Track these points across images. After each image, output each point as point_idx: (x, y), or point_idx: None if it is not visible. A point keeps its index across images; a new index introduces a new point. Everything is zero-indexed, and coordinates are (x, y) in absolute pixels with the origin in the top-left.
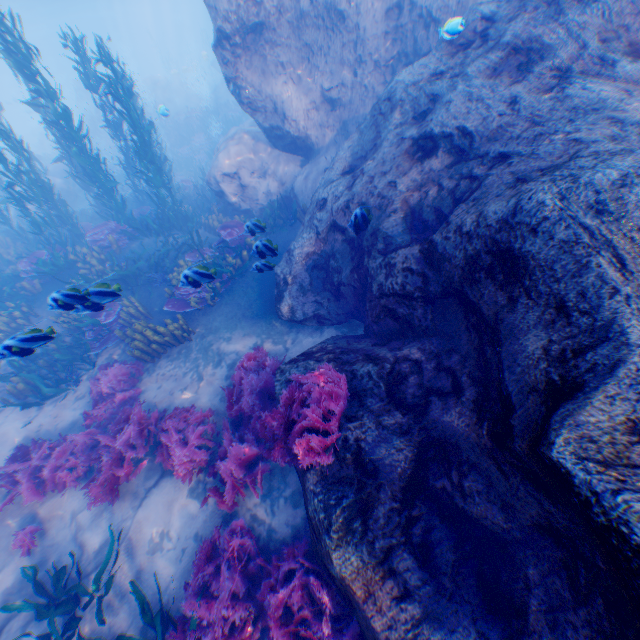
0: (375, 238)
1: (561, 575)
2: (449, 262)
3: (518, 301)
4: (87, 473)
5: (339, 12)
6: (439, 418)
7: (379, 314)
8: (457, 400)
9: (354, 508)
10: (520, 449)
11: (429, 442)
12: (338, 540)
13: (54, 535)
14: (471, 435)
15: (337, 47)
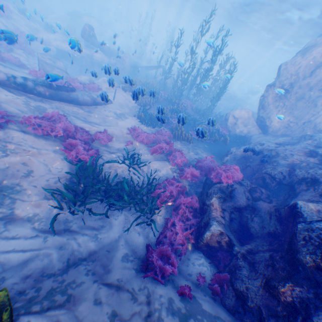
0: (274, 161)
1: (266, 242)
2: (295, 176)
3: (309, 189)
4: (147, 145)
5: (316, 105)
6: (259, 202)
7: (258, 177)
8: (268, 203)
9: (223, 197)
10: (282, 209)
11: (250, 206)
12: (216, 196)
13: (134, 148)
14: (267, 208)
15: (305, 113)
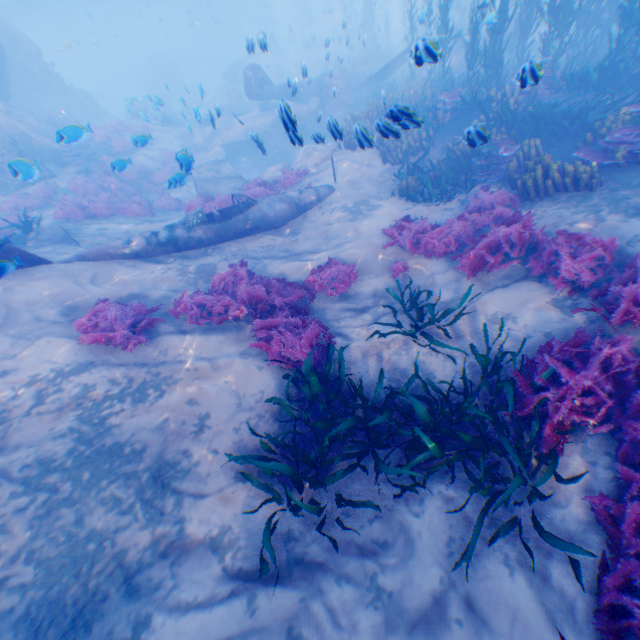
0: None
1: None
2: None
3: None
4: (446, 253)
5: None
6: None
7: None
8: None
9: None
10: None
11: None
12: None
13: (412, 278)
14: None
15: None
